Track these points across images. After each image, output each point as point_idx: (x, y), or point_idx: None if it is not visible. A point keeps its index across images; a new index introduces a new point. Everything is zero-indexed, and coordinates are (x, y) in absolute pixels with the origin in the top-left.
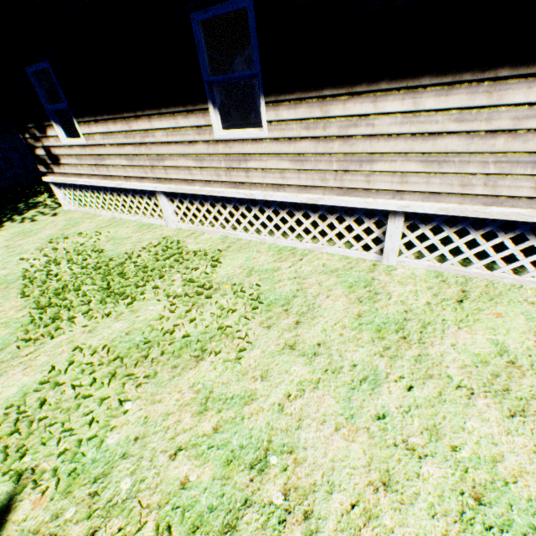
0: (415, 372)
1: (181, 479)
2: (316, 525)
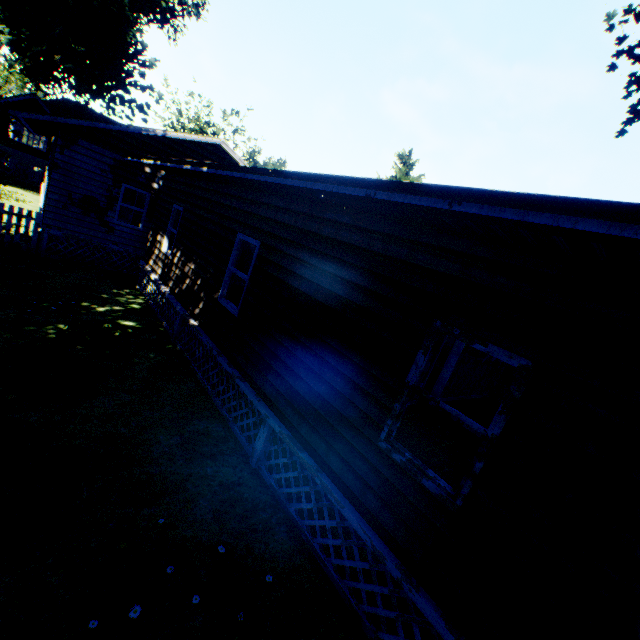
0: None
1: None
2: None
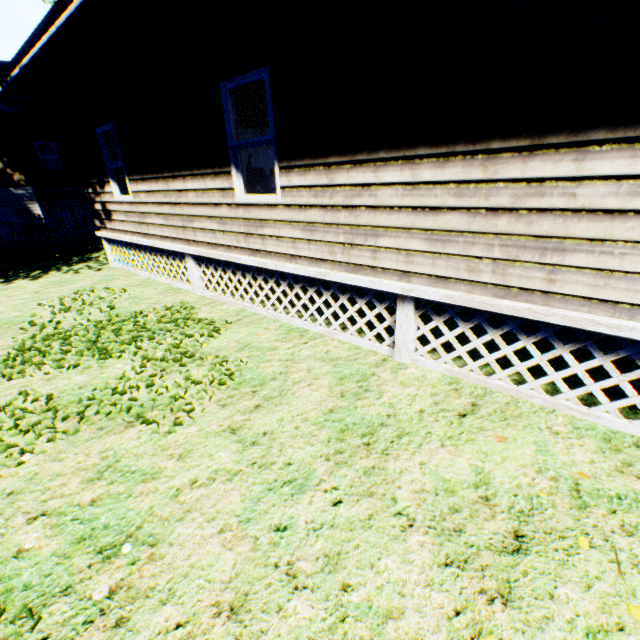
0: (356, 485)
1: (21, 546)
2: (122, 637)
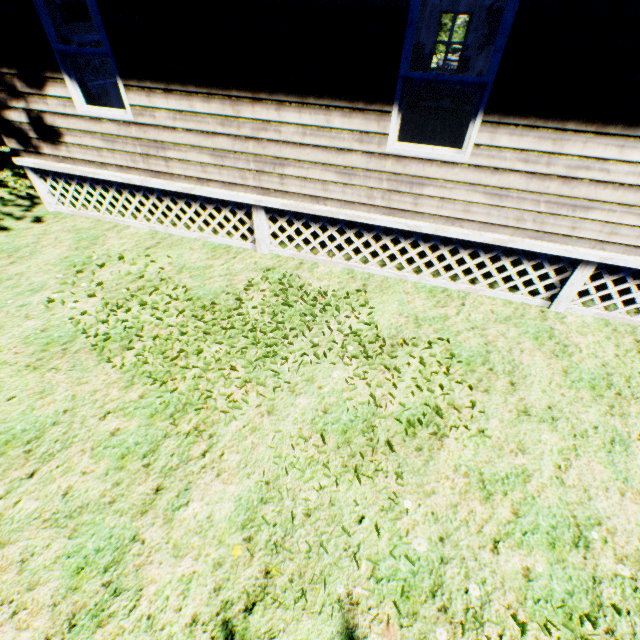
0: None
1: (520, 572)
2: None
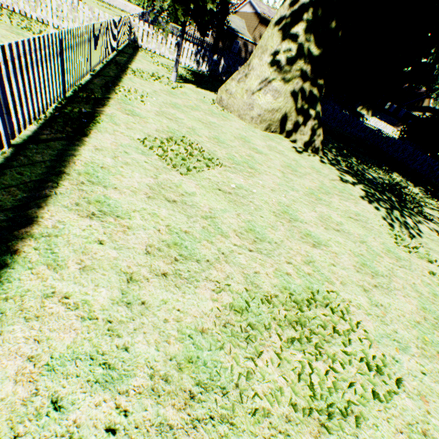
0: None
1: None
2: None
